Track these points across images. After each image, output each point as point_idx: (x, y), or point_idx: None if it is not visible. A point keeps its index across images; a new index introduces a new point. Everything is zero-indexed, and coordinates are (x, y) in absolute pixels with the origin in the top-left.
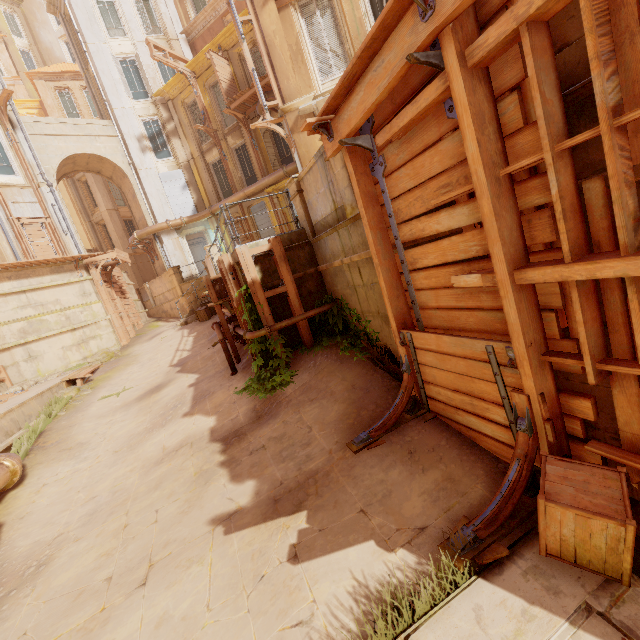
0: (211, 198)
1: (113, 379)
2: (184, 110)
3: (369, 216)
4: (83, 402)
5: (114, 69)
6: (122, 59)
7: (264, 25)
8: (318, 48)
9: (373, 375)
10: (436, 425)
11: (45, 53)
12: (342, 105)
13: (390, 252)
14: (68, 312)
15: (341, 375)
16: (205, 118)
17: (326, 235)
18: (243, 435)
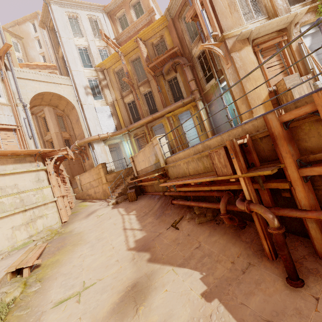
0: (126, 122)
1: (63, 265)
2: (113, 74)
3: None
4: (30, 310)
5: (75, 51)
6: (79, 48)
7: None
8: (242, 4)
9: None
10: None
11: (30, 60)
12: None
13: None
14: (23, 195)
15: None
16: (128, 76)
17: None
18: None
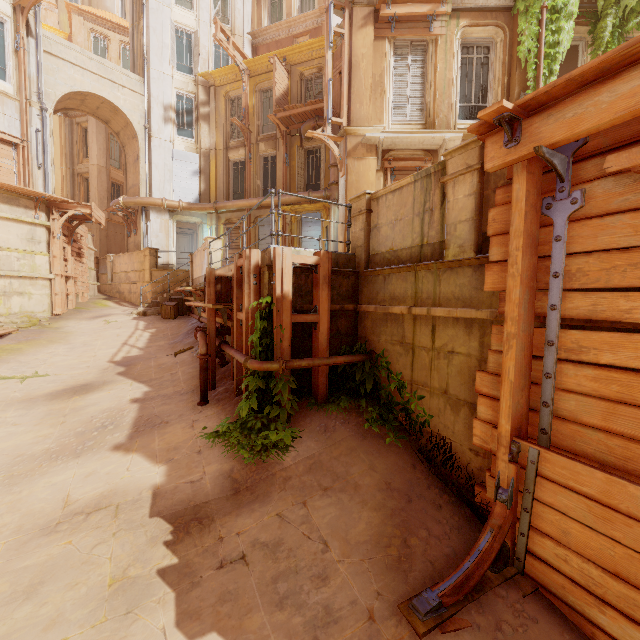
0: (219, 194)
1: (25, 354)
2: (225, 101)
3: (524, 265)
4: None
5: (167, 33)
6: (179, 28)
7: (355, 44)
8: (399, 89)
9: (416, 475)
10: (546, 610)
11: None
12: (570, 97)
13: (531, 323)
14: (0, 253)
15: (368, 459)
16: (244, 116)
17: (392, 271)
18: (208, 519)
